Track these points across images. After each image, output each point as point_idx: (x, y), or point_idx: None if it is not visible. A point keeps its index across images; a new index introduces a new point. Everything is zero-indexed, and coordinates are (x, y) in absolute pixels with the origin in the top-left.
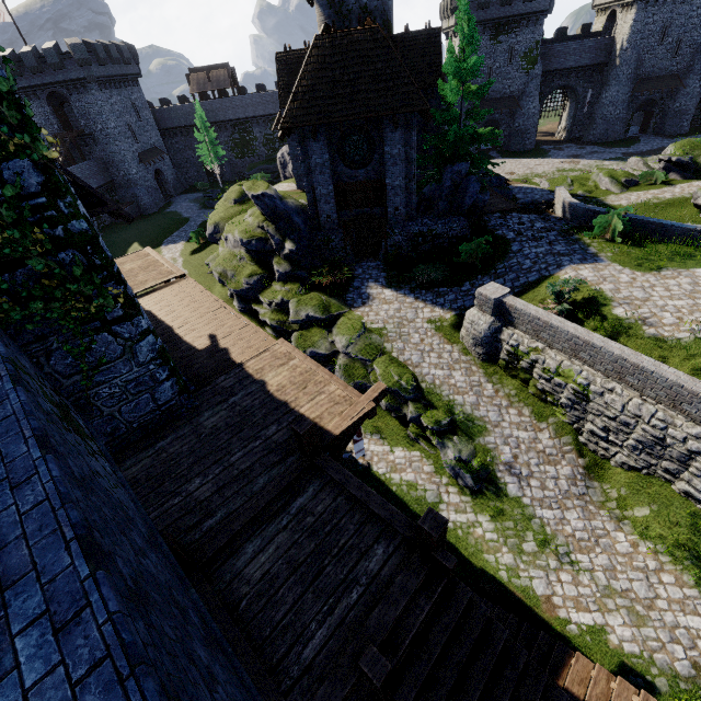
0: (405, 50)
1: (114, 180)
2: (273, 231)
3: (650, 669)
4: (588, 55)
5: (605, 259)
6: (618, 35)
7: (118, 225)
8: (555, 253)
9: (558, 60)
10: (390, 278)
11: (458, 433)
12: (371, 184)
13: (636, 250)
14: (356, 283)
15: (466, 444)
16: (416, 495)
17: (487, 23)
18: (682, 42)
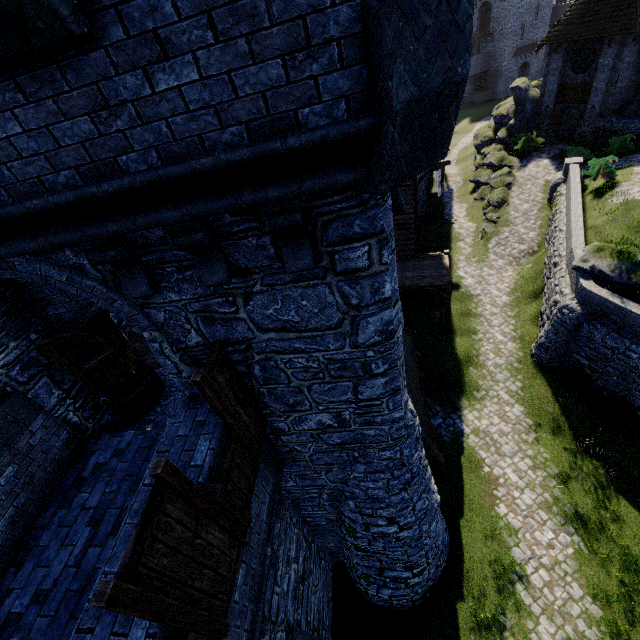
0: None
1: (489, 70)
2: (510, 112)
3: (463, 287)
4: None
5: None
6: None
7: (471, 104)
8: None
9: None
10: (557, 155)
11: (496, 224)
12: (584, 86)
13: None
14: (535, 153)
15: (493, 227)
16: (457, 236)
17: None
18: None
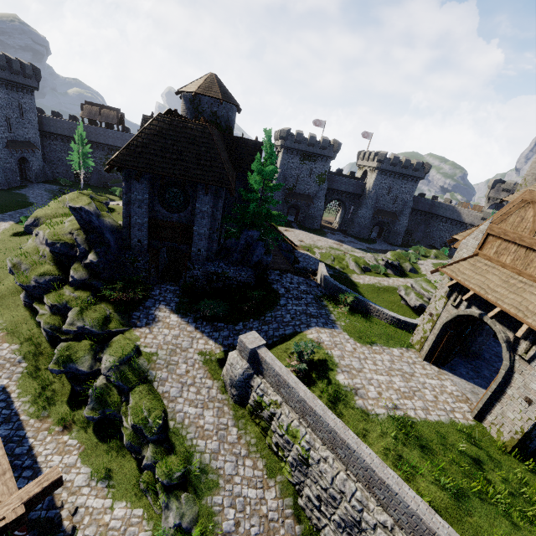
0: (238, 147)
1: None
2: (81, 240)
3: None
4: (352, 187)
5: (339, 326)
6: (368, 183)
7: None
8: (308, 314)
9: (336, 184)
10: (181, 304)
11: (189, 488)
12: (182, 226)
13: (360, 324)
14: (149, 302)
15: (192, 504)
16: None
17: (299, 151)
18: (398, 197)
